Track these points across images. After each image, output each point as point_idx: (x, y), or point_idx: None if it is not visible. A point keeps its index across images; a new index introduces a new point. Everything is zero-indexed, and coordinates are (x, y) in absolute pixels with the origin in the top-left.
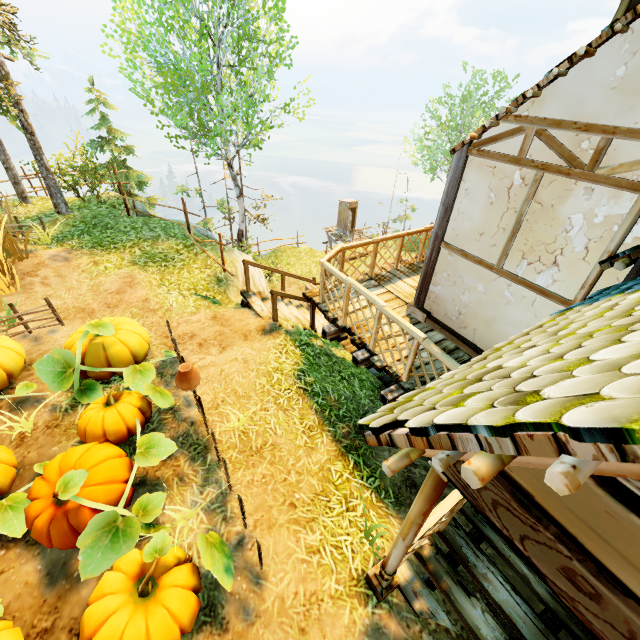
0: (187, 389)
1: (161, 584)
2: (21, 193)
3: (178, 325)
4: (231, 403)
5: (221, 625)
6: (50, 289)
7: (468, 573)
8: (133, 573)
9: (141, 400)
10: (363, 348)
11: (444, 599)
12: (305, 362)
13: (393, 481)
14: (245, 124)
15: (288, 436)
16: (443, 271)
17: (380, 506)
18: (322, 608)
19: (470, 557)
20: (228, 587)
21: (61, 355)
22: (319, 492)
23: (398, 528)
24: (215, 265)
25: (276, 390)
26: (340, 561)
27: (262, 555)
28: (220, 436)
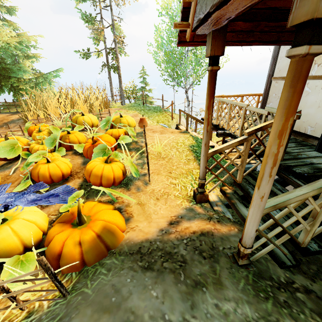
0: (141, 126)
1: (112, 163)
2: (113, 99)
3: (147, 126)
4: (158, 145)
5: (128, 189)
6: (111, 114)
7: (249, 199)
8: (105, 158)
9: (126, 130)
10: (222, 130)
11: (233, 212)
12: (196, 144)
13: (224, 181)
14: (194, 70)
15: (177, 158)
16: (273, 93)
17: (212, 184)
18: (169, 196)
19: (252, 192)
20: (134, 175)
21: (107, 118)
22: (184, 173)
23: (219, 191)
24: (169, 117)
25: (178, 147)
26: (184, 190)
27: (151, 179)
28: (150, 151)
